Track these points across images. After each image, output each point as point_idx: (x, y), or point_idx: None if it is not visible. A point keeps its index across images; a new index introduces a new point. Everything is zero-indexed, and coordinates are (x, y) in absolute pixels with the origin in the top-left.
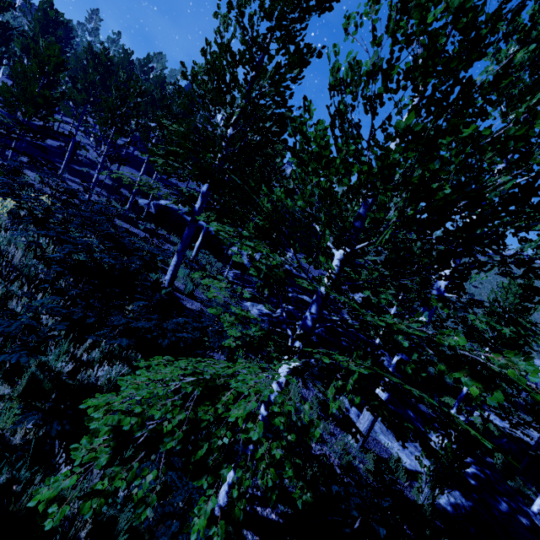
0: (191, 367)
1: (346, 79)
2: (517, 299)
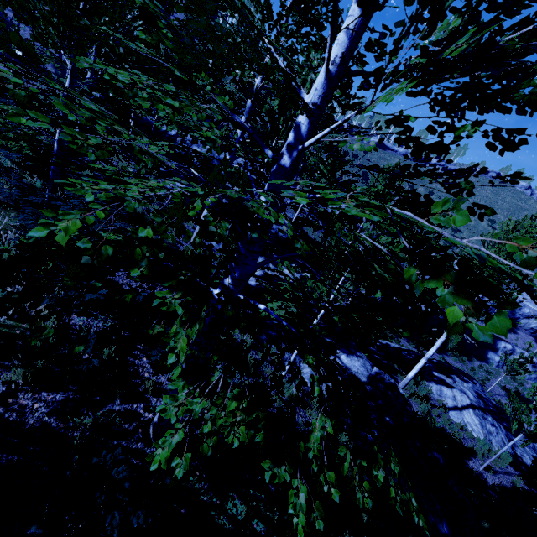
0: None
1: None
2: (384, 181)
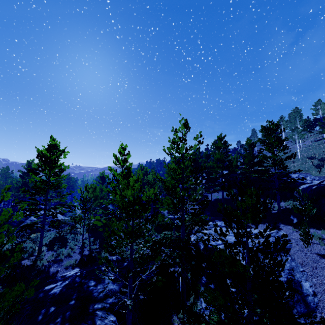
0: None
1: None
2: None
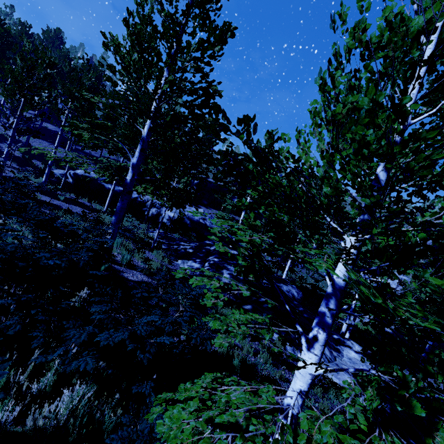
0: (241, 441)
1: (378, 41)
2: None
